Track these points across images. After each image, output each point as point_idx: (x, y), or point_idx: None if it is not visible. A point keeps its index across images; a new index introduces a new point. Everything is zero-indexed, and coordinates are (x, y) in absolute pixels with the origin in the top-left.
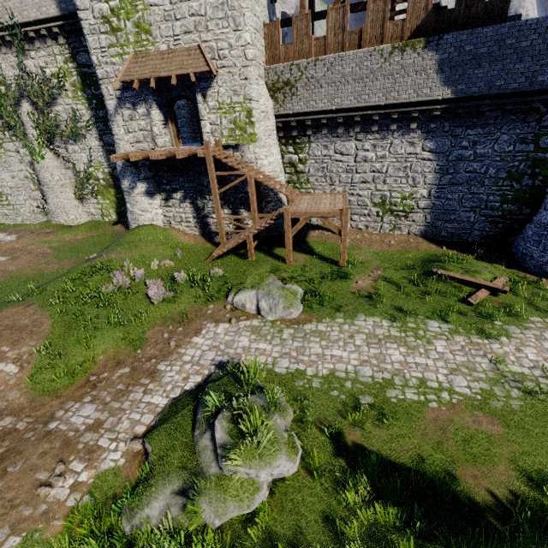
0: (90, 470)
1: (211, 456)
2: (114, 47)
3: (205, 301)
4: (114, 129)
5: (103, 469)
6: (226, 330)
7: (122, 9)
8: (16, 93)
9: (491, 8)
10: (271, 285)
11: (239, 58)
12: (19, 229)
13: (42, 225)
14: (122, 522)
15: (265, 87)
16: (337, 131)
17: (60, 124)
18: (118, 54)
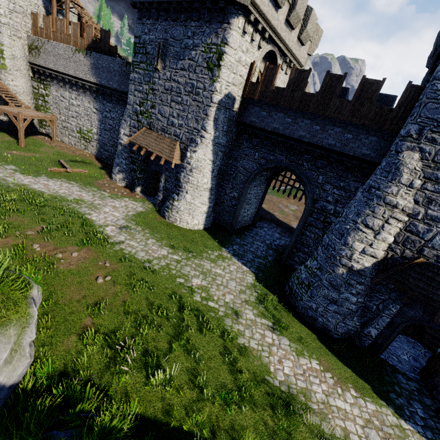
0: None
1: None
2: None
3: None
4: None
5: None
6: None
7: None
8: None
9: (112, 49)
10: None
11: None
12: None
13: None
14: None
15: (21, 44)
16: (60, 83)
17: None
18: None
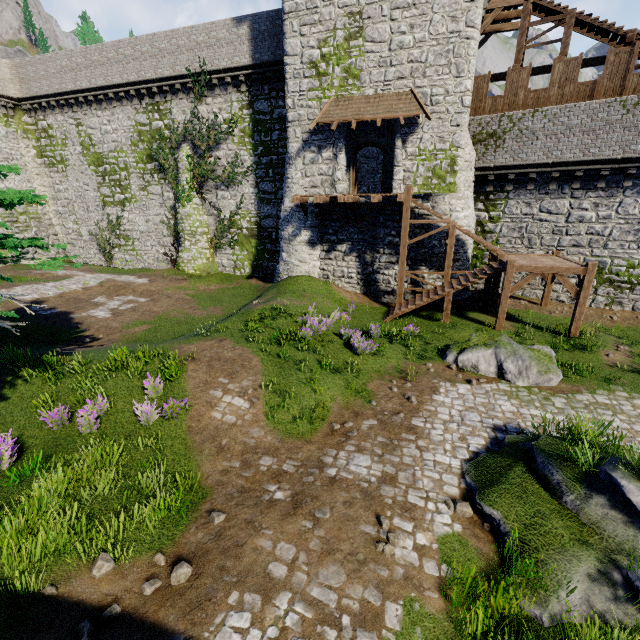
0: (424, 532)
1: (630, 528)
2: (314, 91)
3: (416, 359)
4: (290, 172)
5: (440, 533)
6: (470, 391)
7: (333, 56)
8: (179, 137)
9: None
10: (514, 344)
11: (454, 104)
12: (147, 273)
13: (171, 272)
14: (532, 607)
15: (469, 137)
16: (548, 187)
17: (216, 169)
18: (317, 98)
